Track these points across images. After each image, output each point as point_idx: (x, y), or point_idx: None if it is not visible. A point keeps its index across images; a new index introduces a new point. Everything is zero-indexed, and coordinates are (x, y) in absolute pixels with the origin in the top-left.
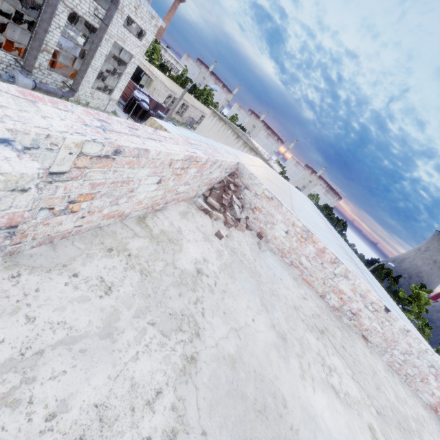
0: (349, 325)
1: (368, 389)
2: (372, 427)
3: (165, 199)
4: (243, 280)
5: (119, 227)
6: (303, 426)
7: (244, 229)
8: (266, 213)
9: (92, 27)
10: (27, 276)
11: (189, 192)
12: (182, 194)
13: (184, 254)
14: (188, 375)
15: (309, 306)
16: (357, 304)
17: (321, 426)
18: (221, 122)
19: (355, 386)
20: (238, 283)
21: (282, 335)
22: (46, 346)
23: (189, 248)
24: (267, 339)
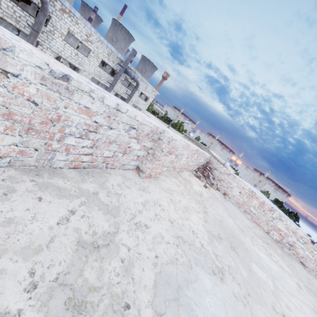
0: (289, 254)
1: (299, 277)
2: (298, 284)
3: (184, 167)
4: (219, 204)
5: (173, 172)
6: (253, 253)
7: (216, 188)
8: (227, 182)
9: (121, 97)
10: (162, 176)
11: (191, 166)
12: (189, 167)
13: (194, 187)
14: (206, 214)
15: (258, 231)
16: (292, 238)
17: (263, 259)
18: (189, 141)
19: (289, 269)
20: (217, 204)
21: (241, 229)
22: (172, 190)
23: (195, 186)
24: (233, 225)
